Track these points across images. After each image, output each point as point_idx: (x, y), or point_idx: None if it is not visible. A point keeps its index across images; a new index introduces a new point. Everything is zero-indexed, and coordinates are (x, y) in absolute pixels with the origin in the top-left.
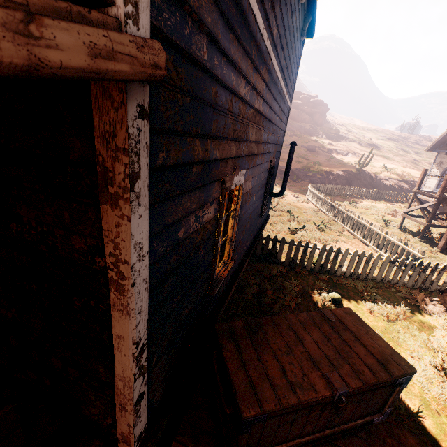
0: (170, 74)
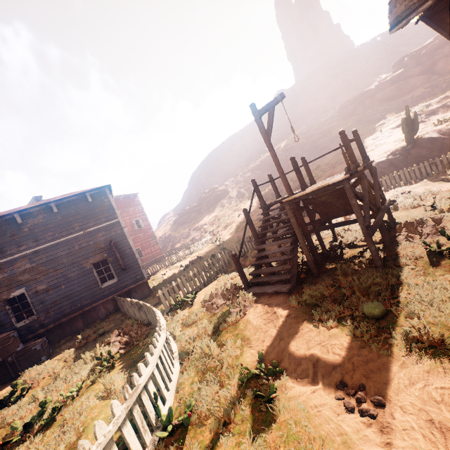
0: None
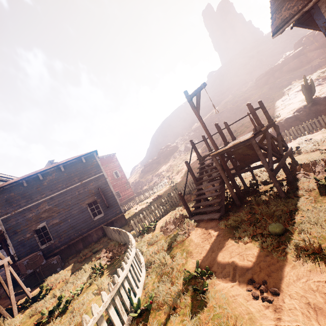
0: (10, 228)
